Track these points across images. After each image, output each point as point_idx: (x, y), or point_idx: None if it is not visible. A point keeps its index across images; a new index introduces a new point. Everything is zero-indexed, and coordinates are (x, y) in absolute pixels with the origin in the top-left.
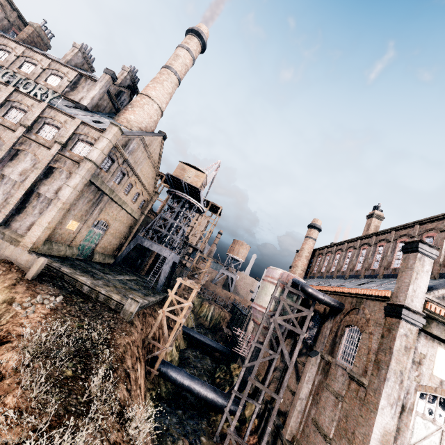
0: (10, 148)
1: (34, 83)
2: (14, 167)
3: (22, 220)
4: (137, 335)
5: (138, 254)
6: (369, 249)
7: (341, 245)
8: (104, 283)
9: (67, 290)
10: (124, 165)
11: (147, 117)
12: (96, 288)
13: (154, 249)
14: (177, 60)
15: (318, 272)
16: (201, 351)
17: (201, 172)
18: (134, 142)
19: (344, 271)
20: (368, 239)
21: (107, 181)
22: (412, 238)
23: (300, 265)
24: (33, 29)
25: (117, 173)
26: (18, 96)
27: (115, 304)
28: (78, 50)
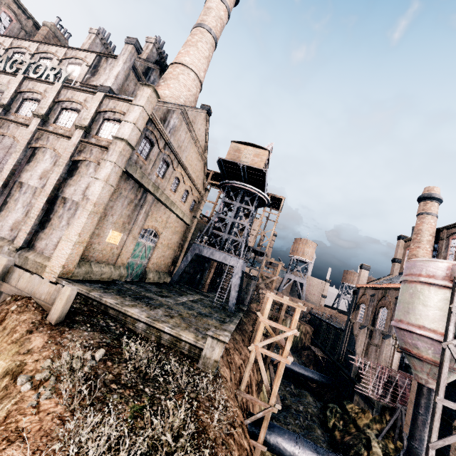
0: (25, 147)
1: (44, 65)
2: (33, 171)
3: (48, 237)
4: (233, 402)
5: (195, 267)
6: None
7: None
8: (165, 312)
9: (112, 333)
10: (166, 151)
11: (185, 90)
12: (156, 325)
13: (216, 258)
14: (209, 13)
15: None
16: (294, 382)
17: (260, 149)
18: (174, 117)
19: None
20: None
21: (148, 173)
22: None
23: (421, 255)
24: (47, 29)
25: (159, 162)
26: (29, 85)
27: (187, 347)
28: (95, 36)
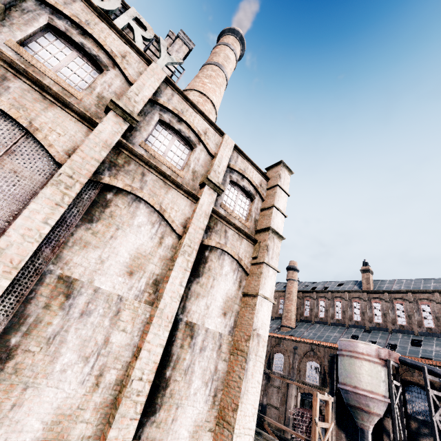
0: (86, 178)
1: None
2: (105, 248)
3: (167, 433)
4: None
5: None
6: (387, 305)
7: (338, 293)
8: None
9: None
10: None
11: None
12: None
13: None
14: (229, 63)
15: (314, 316)
16: None
17: None
18: None
19: (358, 321)
20: (378, 294)
21: None
22: (438, 304)
23: (293, 310)
24: None
25: None
26: (73, 4)
27: None
28: None
